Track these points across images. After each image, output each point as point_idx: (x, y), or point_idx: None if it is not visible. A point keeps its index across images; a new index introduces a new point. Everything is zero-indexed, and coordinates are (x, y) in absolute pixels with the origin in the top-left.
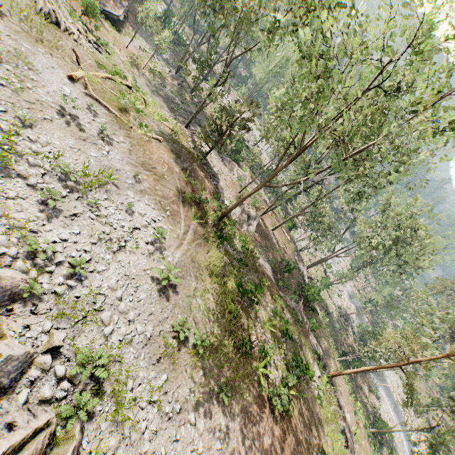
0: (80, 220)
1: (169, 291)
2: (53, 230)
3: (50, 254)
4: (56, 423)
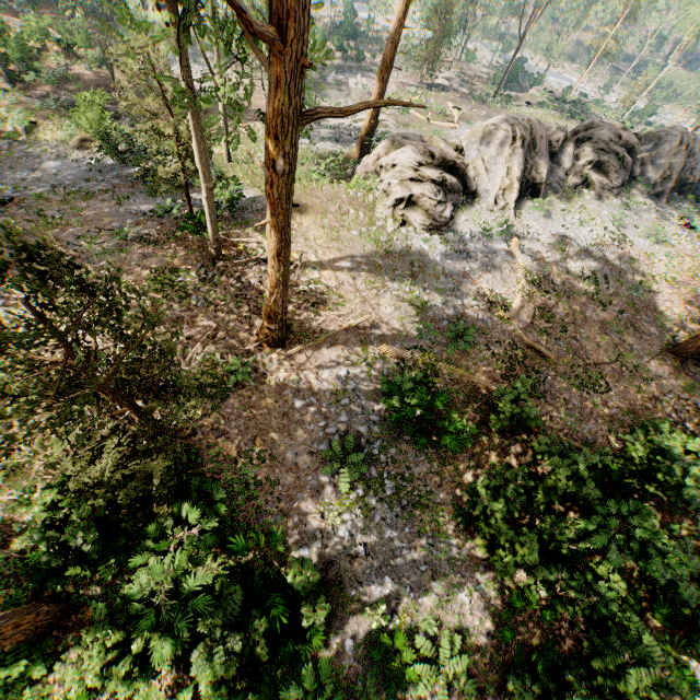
0: None
1: None
2: None
3: None
4: None
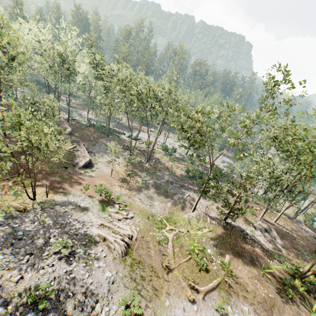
0: None
1: None
2: None
3: None
4: None
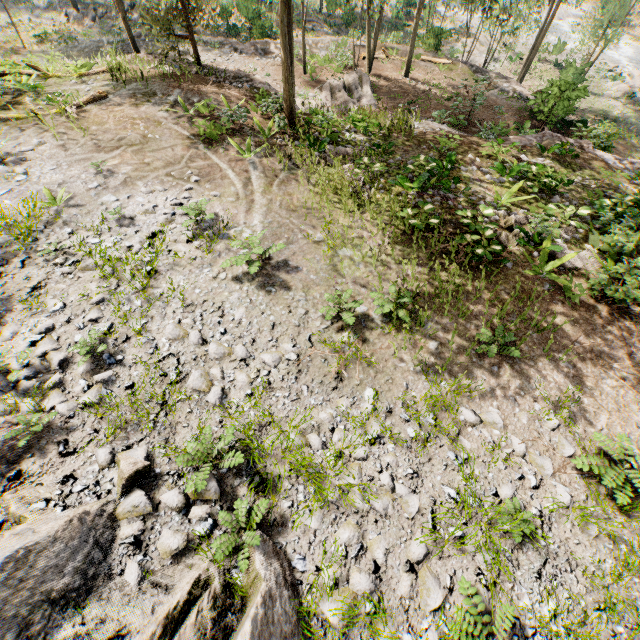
0: (53, 289)
1: (280, 276)
2: (21, 331)
3: (37, 363)
4: (225, 569)
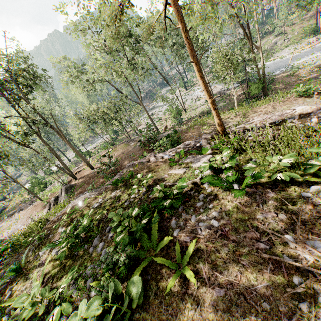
0: None
1: None
2: None
3: None
4: None
